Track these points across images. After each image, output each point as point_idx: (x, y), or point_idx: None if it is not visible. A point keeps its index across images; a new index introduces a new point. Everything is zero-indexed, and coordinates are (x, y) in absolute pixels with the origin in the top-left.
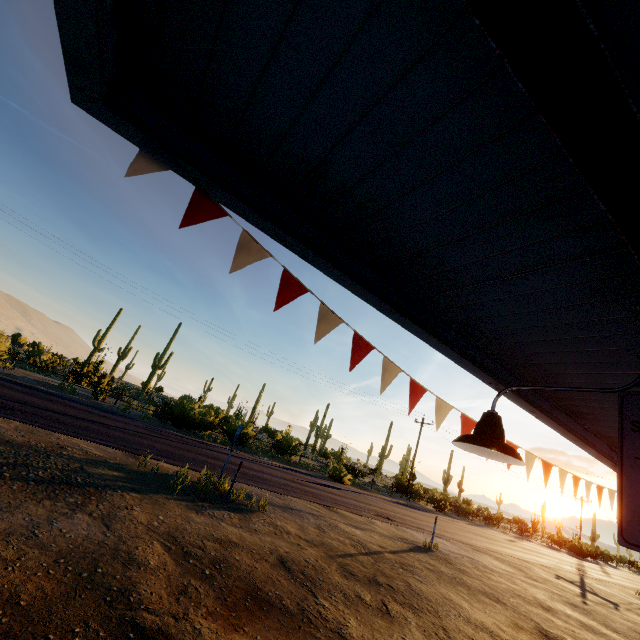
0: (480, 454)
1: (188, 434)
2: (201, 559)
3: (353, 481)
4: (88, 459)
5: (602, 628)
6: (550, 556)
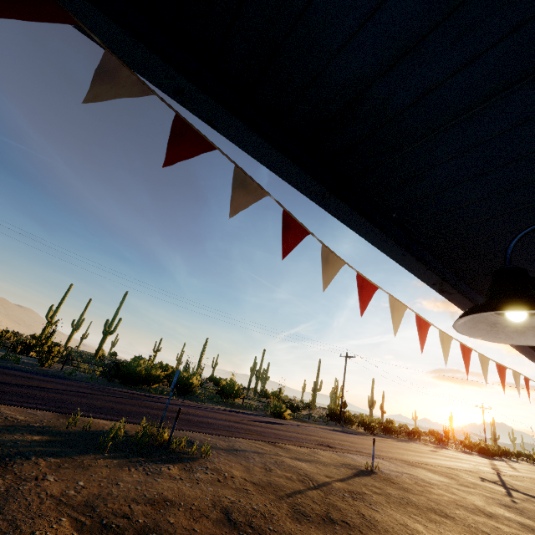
0: (493, 339)
1: (135, 389)
2: (124, 532)
3: (292, 415)
4: (5, 425)
5: None
6: (468, 460)
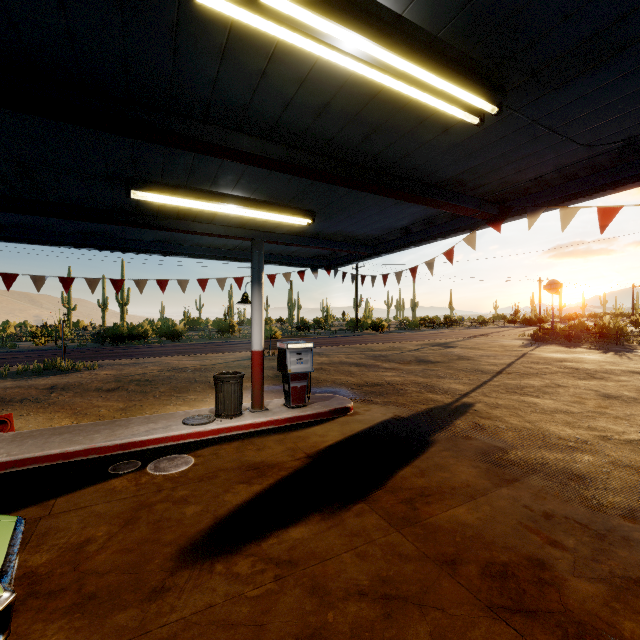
0: None
1: (122, 345)
2: None
3: (294, 334)
4: None
5: (374, 362)
6: (466, 333)
